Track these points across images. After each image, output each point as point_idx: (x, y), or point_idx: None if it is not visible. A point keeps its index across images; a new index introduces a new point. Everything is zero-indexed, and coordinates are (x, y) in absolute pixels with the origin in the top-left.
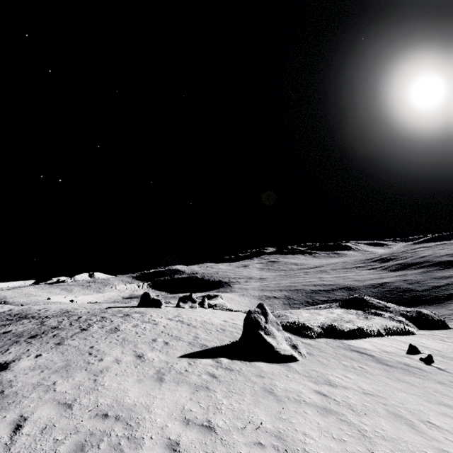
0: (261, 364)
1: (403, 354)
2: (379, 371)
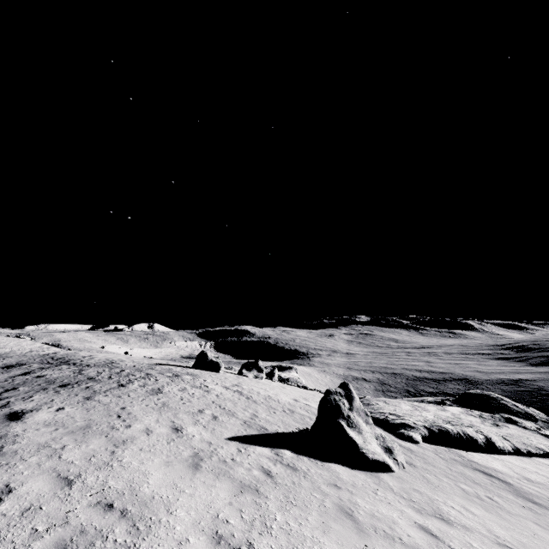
0: (338, 467)
1: None
2: (521, 510)
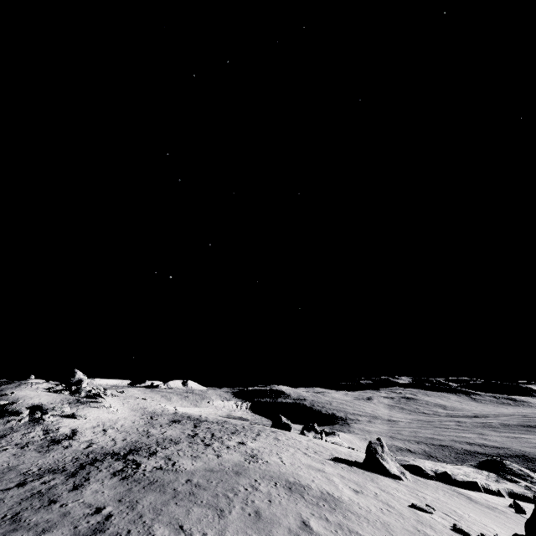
0: (377, 474)
1: (503, 505)
2: (464, 501)
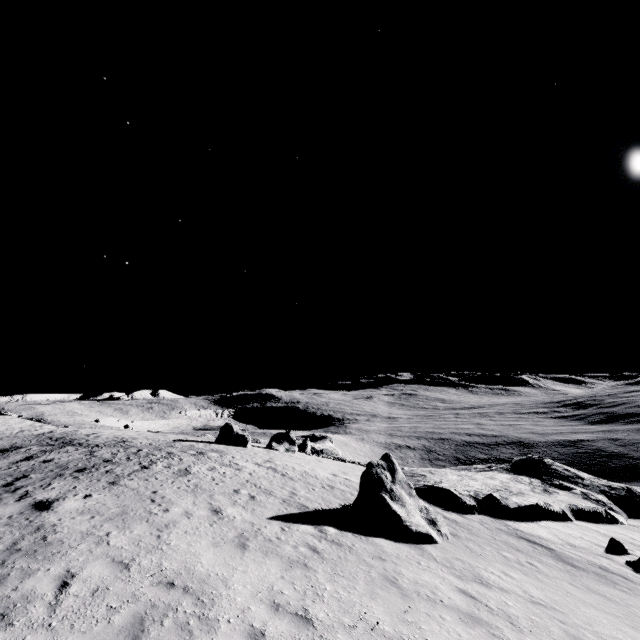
0: (382, 541)
1: (600, 552)
2: (559, 572)
